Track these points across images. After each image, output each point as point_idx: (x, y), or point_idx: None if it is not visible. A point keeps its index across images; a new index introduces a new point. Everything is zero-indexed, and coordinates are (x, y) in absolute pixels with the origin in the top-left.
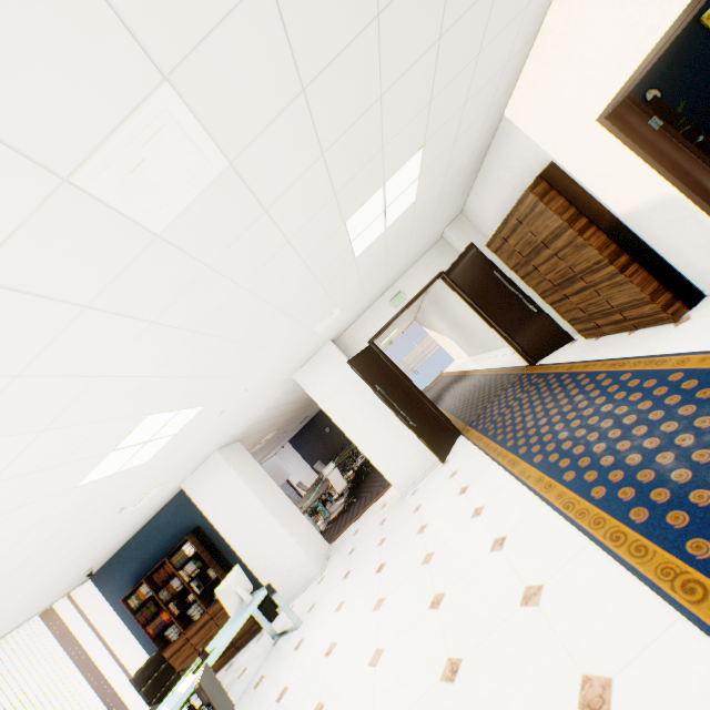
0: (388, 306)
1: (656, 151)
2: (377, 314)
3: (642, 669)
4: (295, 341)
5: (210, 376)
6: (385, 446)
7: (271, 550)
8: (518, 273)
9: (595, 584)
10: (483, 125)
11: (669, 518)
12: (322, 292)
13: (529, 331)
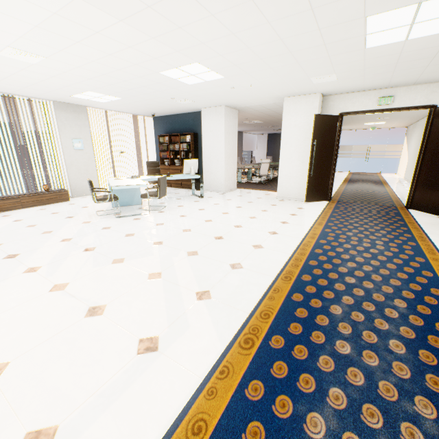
0: (375, 100)
1: None
2: (363, 100)
3: (251, 273)
4: (294, 77)
5: (233, 63)
6: (290, 172)
7: (214, 167)
8: None
9: (273, 259)
10: None
11: (316, 270)
12: (326, 57)
13: (430, 190)
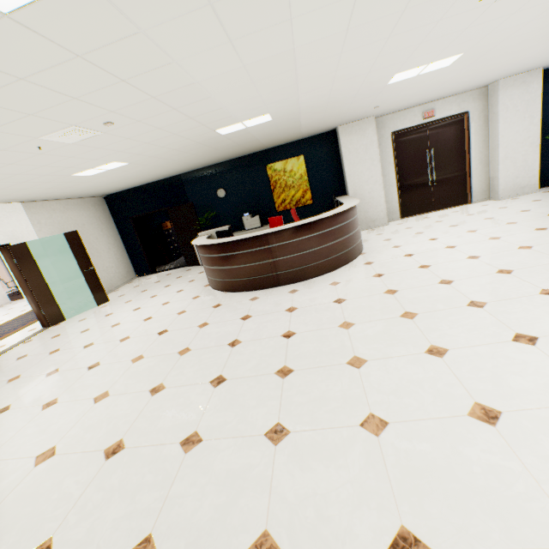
0: None
1: (14, 270)
2: None
3: None
4: None
5: None
6: None
7: None
8: None
9: None
10: None
11: None
12: None
13: None
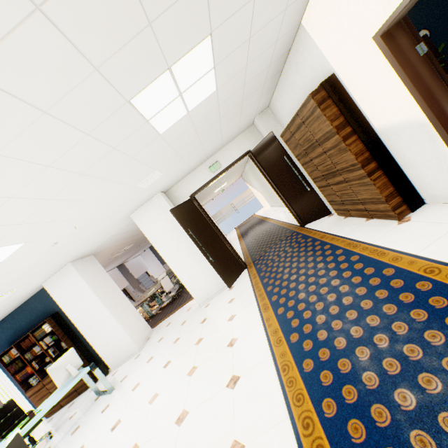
0: (207, 171)
1: (416, 76)
2: (199, 176)
3: None
4: (118, 194)
5: (14, 224)
6: (192, 272)
7: (106, 333)
8: (300, 161)
9: None
10: (280, 28)
11: (350, 426)
12: (131, 159)
13: (303, 203)
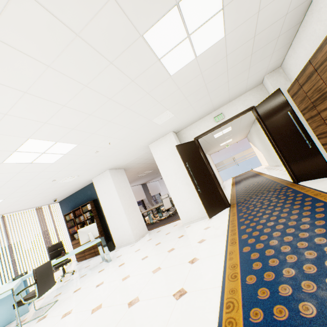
0: (212, 121)
1: None
2: (204, 124)
3: None
4: (138, 124)
5: (69, 128)
6: (182, 197)
7: (118, 222)
8: (305, 115)
9: None
10: None
11: None
12: (147, 95)
13: (301, 159)
